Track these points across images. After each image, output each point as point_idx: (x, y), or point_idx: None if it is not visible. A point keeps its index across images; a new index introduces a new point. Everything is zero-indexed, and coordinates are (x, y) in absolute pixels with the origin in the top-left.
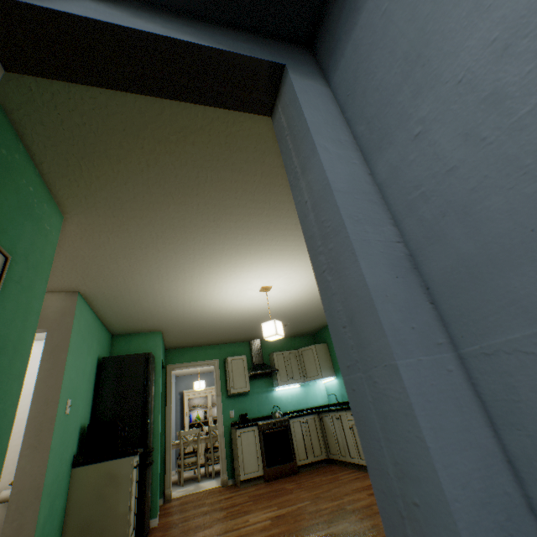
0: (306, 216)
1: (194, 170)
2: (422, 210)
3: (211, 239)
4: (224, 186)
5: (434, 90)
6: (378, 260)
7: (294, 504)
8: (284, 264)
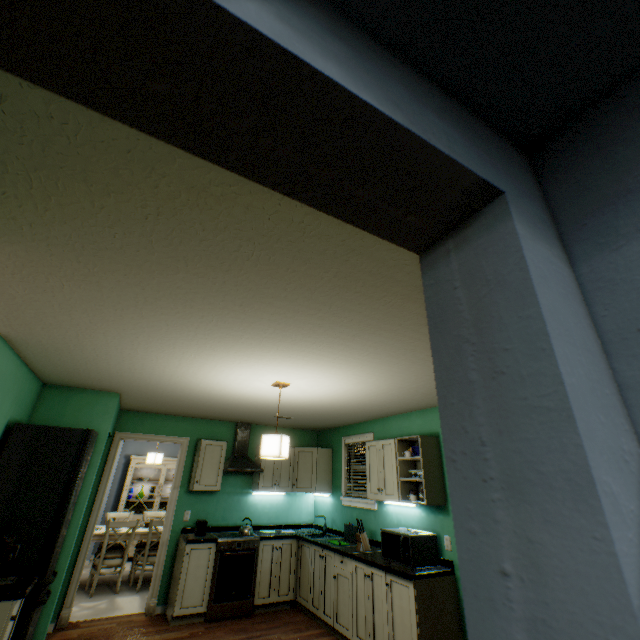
0: (496, 605)
1: (234, 241)
2: None
3: (227, 323)
4: (274, 272)
5: None
6: None
7: None
8: (316, 368)
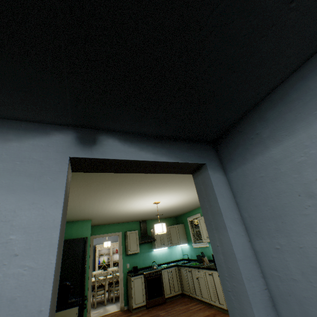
0: (217, 252)
1: None
2: (278, 283)
3: (134, 187)
4: None
5: (287, 238)
6: (260, 305)
7: None
8: (169, 194)
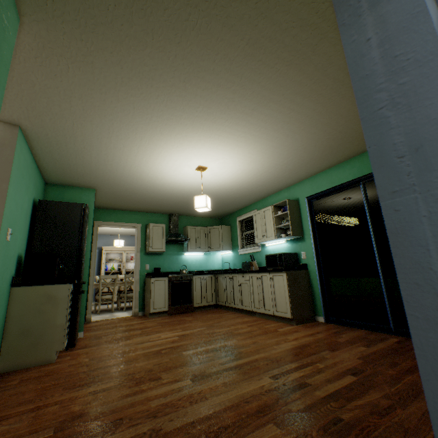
0: (364, 55)
1: (186, 9)
2: None
3: (173, 102)
4: (208, 42)
5: None
6: None
7: (195, 329)
8: (225, 148)
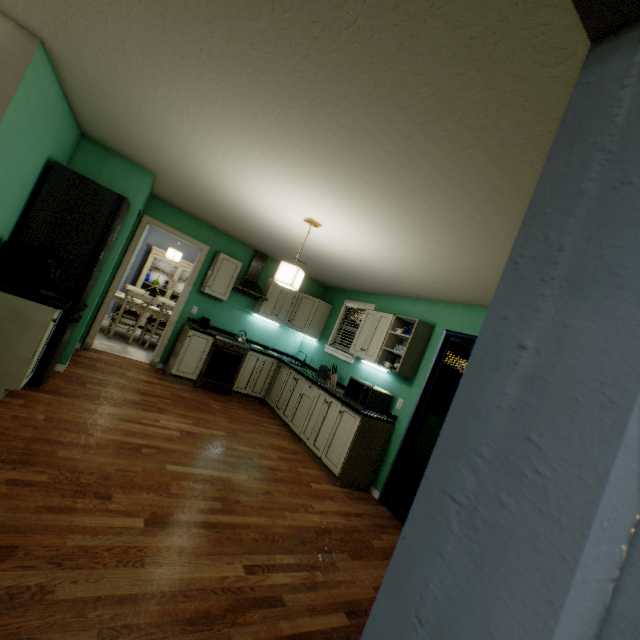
0: (499, 367)
1: None
2: None
3: (288, 121)
4: (368, 61)
5: None
6: (573, 628)
7: (210, 429)
8: (355, 216)
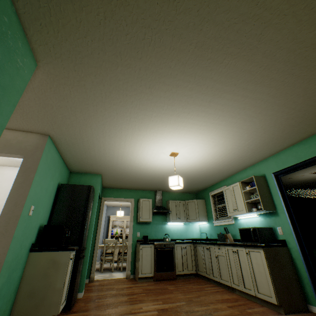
0: None
1: (142, 30)
2: None
3: (144, 105)
4: (163, 53)
5: None
6: None
7: (174, 302)
8: (191, 136)
